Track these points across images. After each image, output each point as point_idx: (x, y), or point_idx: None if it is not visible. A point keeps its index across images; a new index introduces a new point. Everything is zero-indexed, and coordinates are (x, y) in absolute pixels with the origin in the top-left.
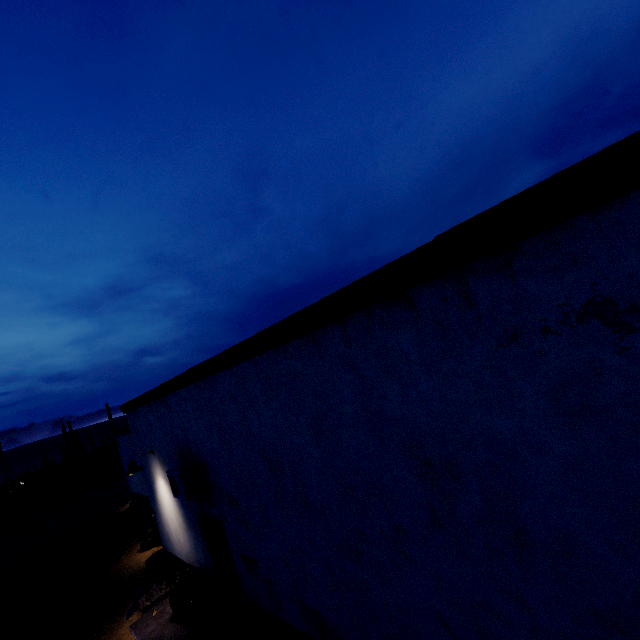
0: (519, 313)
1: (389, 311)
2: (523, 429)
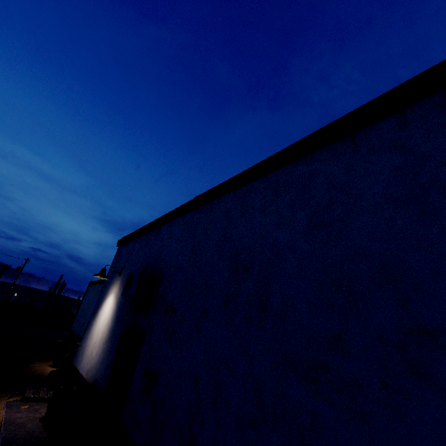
0: None
1: None
2: None
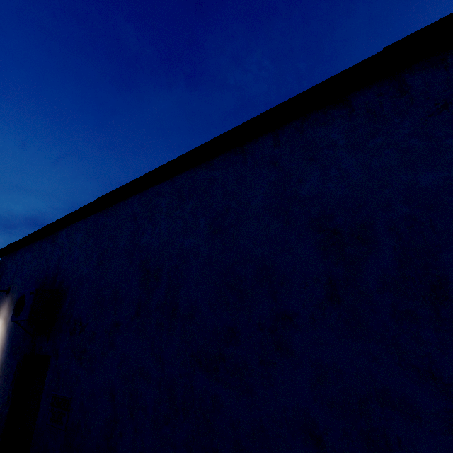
0: (450, 89)
1: (325, 113)
2: (449, 178)
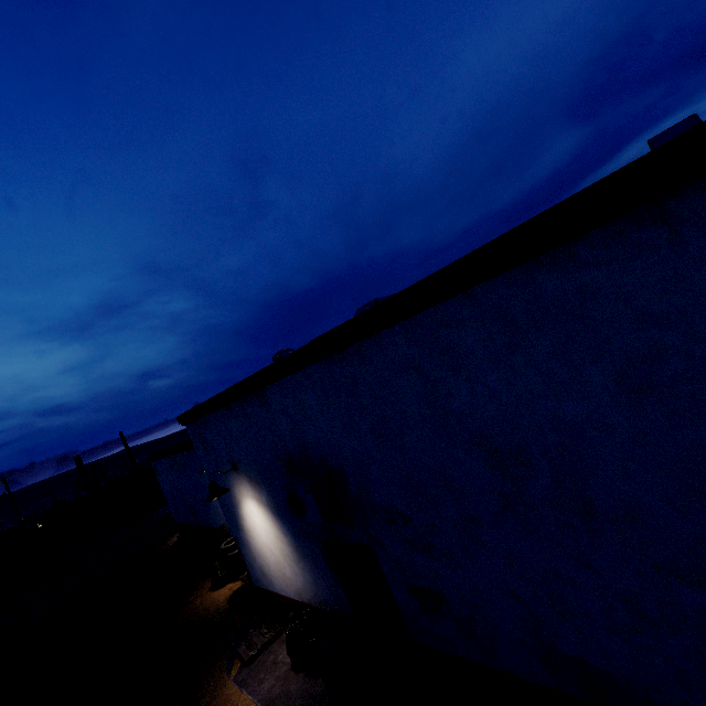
0: None
1: None
2: None
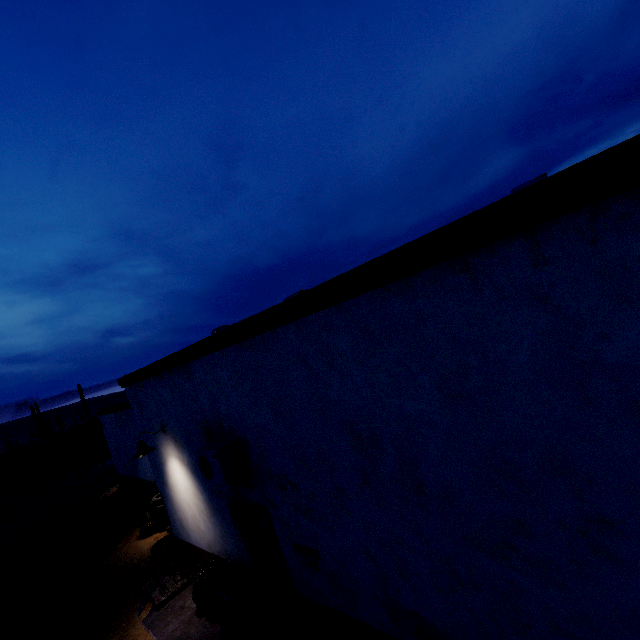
0: None
1: None
2: None
